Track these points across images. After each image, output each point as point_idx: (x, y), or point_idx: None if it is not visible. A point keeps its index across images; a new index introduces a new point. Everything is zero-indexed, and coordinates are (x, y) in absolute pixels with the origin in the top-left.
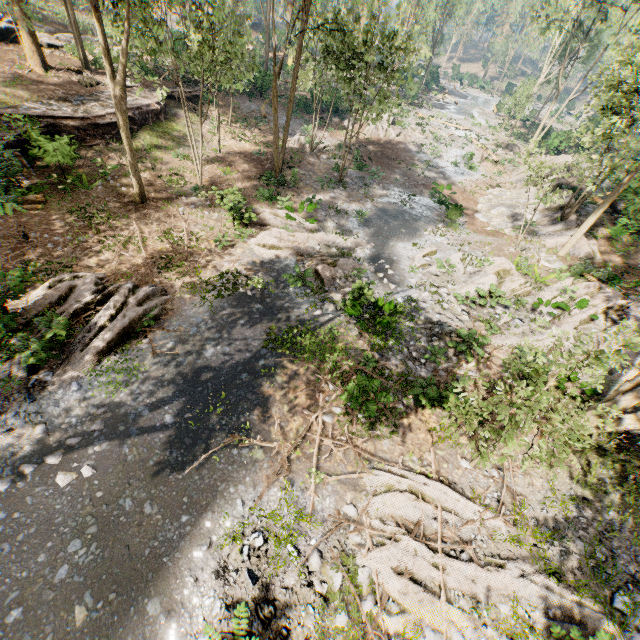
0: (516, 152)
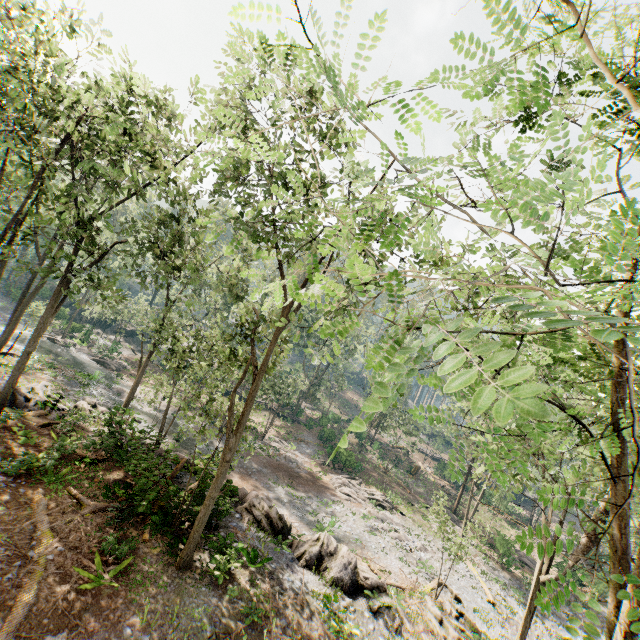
0: None
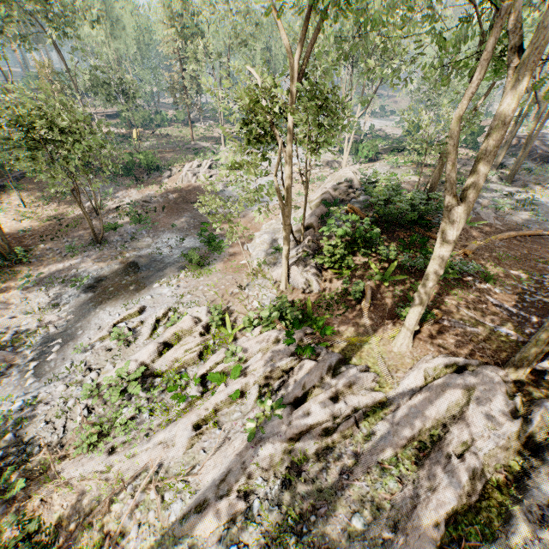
0: (336, 167)
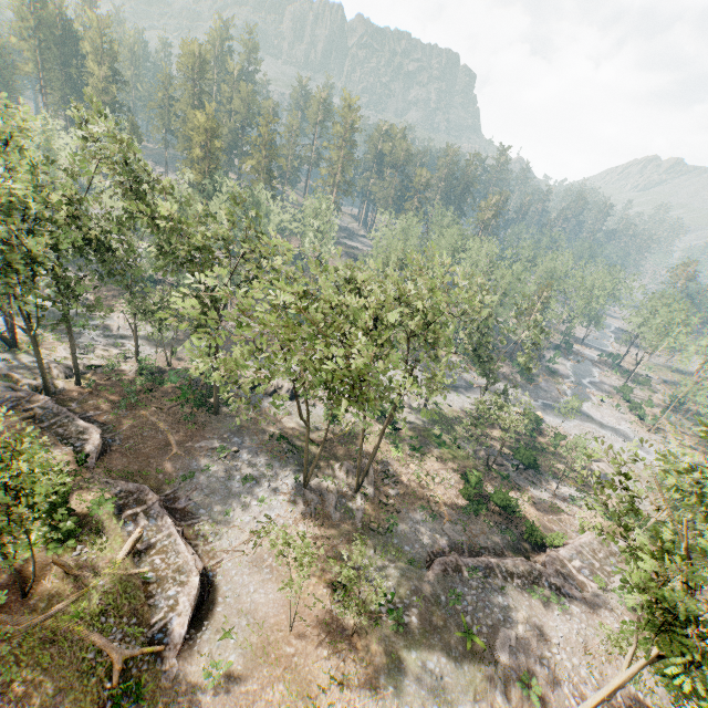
0: None
